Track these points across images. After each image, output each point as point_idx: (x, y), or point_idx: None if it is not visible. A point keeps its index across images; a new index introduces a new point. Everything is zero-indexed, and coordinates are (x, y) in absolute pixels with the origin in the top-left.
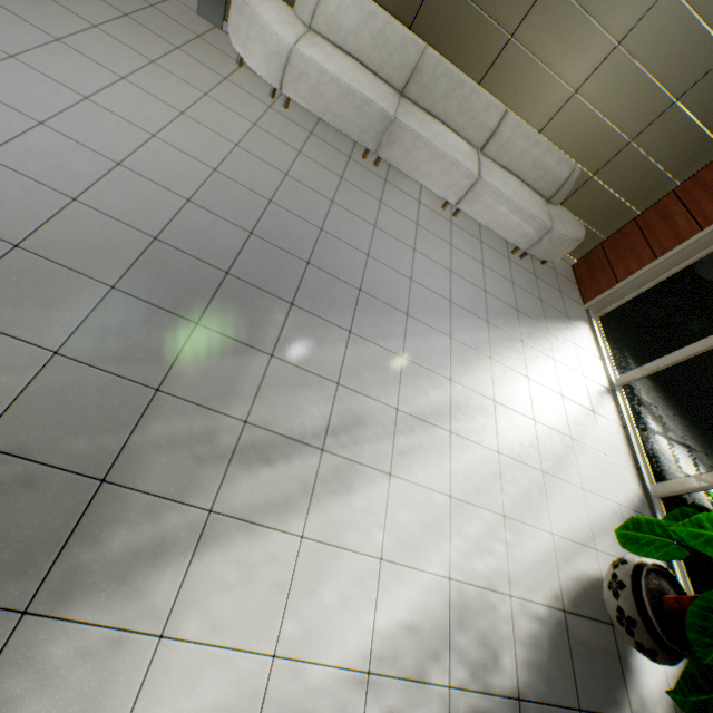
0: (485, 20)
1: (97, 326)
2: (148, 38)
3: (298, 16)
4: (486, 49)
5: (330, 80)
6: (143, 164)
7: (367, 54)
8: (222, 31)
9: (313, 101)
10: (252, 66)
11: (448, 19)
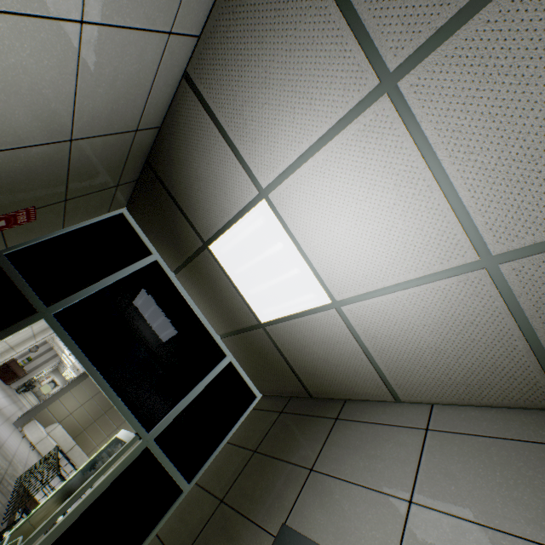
0: (92, 441)
1: (27, 468)
2: (11, 426)
3: (46, 430)
4: (91, 447)
5: (52, 445)
6: (21, 449)
7: (61, 442)
8: (18, 428)
9: (44, 449)
10: (31, 438)
11: (84, 439)
